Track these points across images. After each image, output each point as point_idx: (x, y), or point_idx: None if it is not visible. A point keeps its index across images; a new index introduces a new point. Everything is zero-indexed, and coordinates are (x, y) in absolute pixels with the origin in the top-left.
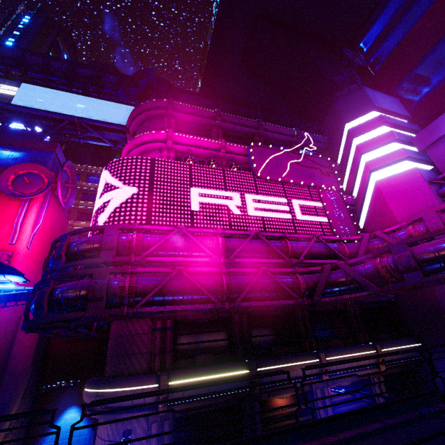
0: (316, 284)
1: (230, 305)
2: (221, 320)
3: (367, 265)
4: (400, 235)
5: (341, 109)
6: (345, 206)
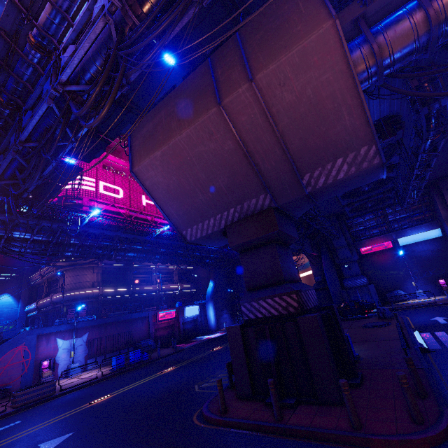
0: (160, 233)
1: None
2: None
3: None
4: None
5: None
6: None
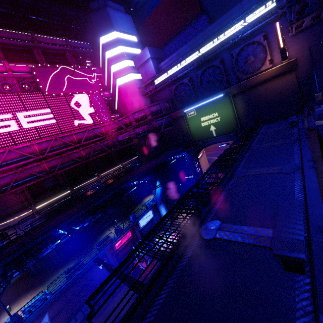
0: (90, 152)
1: (52, 175)
2: (51, 177)
3: (107, 142)
4: (123, 121)
5: (95, 24)
6: (105, 102)
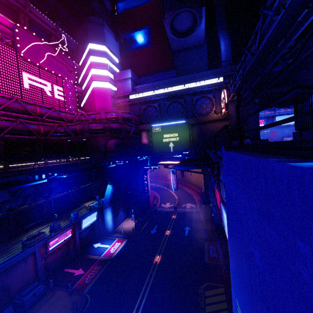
0: (49, 131)
1: None
2: None
3: (74, 127)
4: (92, 117)
5: (89, 31)
6: (76, 94)
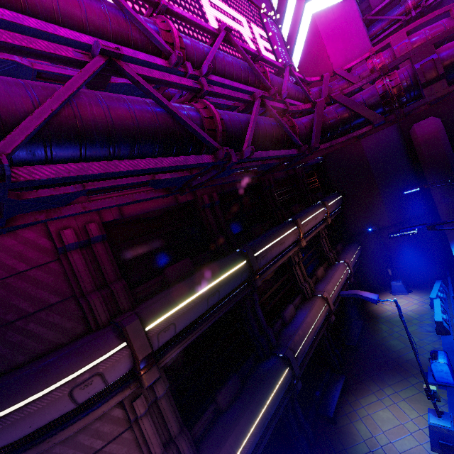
0: (306, 129)
1: (236, 157)
2: (181, 208)
3: (366, 93)
4: (359, 72)
5: None
6: (286, 46)
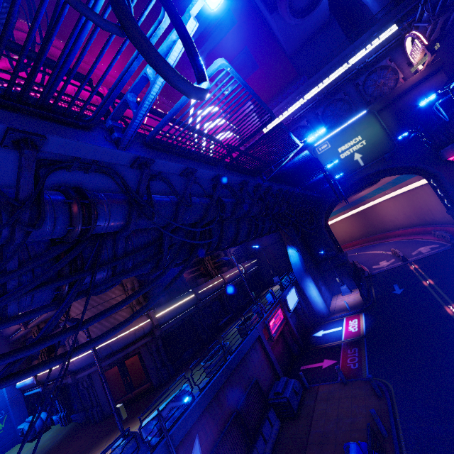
0: None
1: None
2: None
3: None
4: None
5: None
6: None
